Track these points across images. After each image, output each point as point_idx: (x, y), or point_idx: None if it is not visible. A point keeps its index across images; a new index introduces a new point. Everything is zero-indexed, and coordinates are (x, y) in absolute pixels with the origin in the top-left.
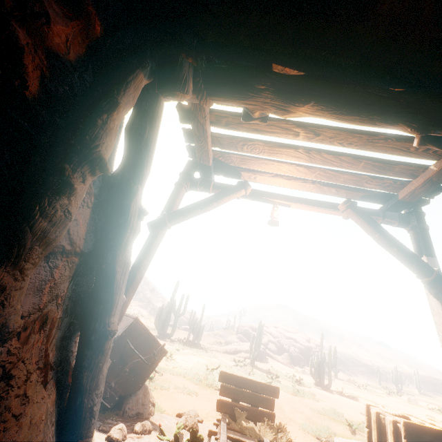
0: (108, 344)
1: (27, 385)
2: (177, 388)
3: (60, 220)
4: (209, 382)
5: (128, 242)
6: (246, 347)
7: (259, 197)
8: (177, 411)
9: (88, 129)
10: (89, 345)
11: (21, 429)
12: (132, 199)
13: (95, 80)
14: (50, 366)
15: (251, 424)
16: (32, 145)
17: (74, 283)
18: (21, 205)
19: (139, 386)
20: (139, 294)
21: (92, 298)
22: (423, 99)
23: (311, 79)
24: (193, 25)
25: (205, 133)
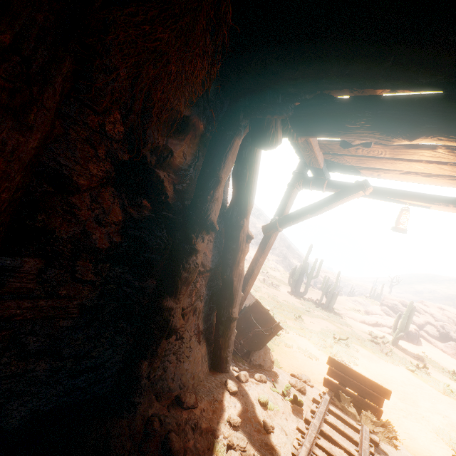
0: (233, 324)
1: (191, 342)
2: (299, 349)
3: (193, 270)
4: (332, 351)
5: (240, 260)
6: (390, 322)
7: (383, 197)
8: (295, 369)
9: (202, 206)
10: (221, 323)
11: (190, 363)
12: (240, 230)
13: (204, 161)
14: (201, 332)
15: (353, 409)
16: (175, 223)
17: (209, 286)
18: (174, 265)
19: (260, 347)
20: (276, 250)
21: (221, 294)
22: None
23: (421, 108)
24: (274, 88)
25: (310, 145)
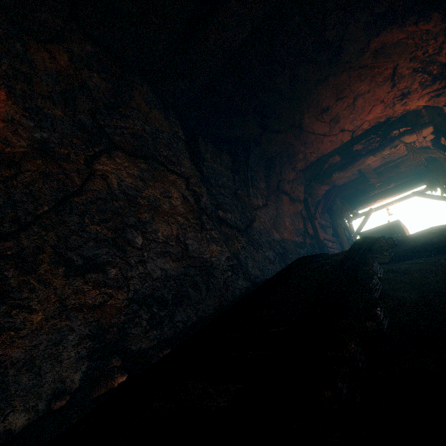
0: None
1: None
2: None
3: None
4: None
5: None
6: None
7: (378, 209)
8: None
9: (345, 235)
10: None
11: None
12: (352, 238)
13: None
14: None
15: None
16: None
17: None
18: None
19: None
20: None
21: None
22: (399, 188)
23: (372, 198)
24: None
25: None
